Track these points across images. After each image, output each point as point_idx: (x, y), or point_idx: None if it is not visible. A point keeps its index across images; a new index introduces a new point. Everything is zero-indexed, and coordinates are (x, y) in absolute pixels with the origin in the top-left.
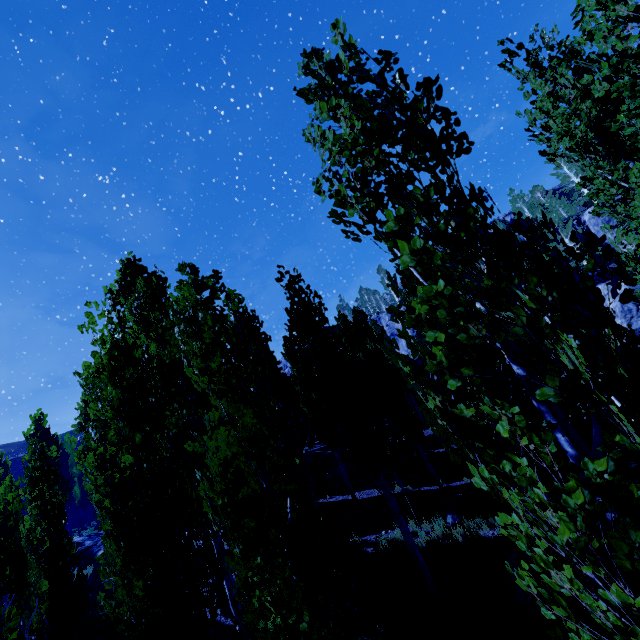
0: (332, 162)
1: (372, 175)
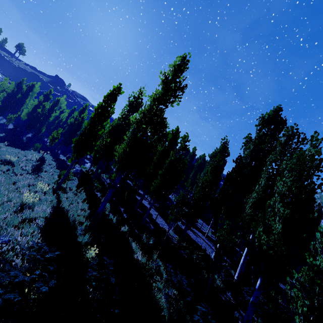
0: None
1: None
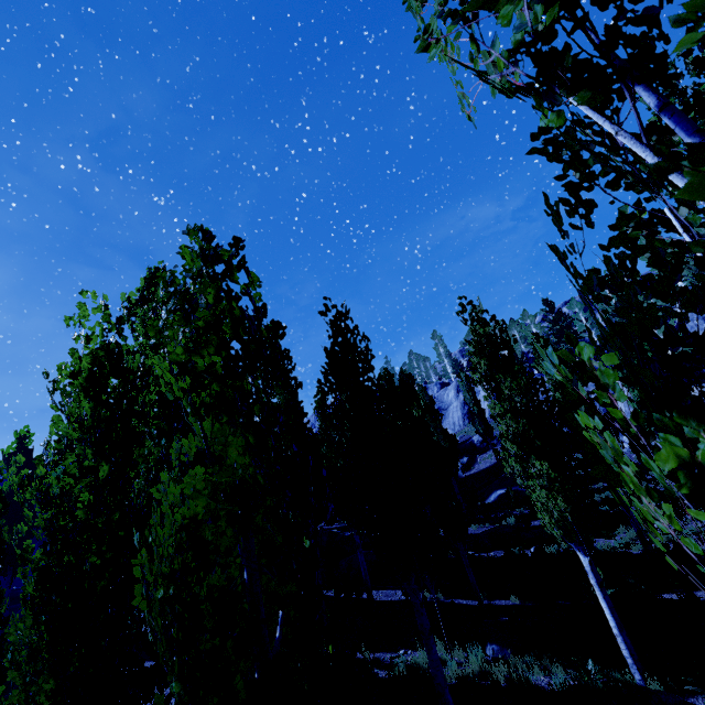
0: None
1: None
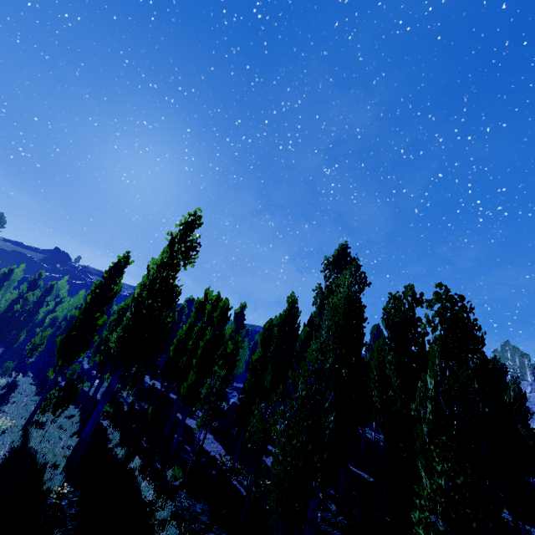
0: None
1: None
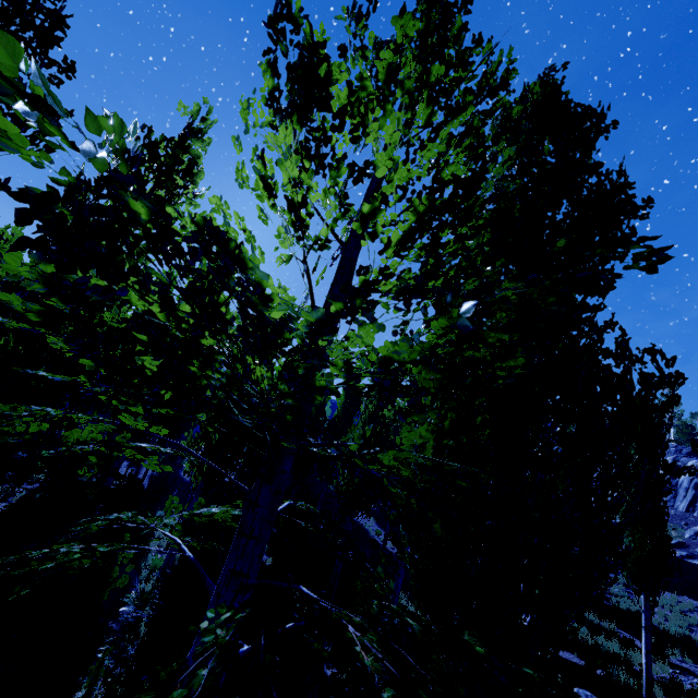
0: None
1: None
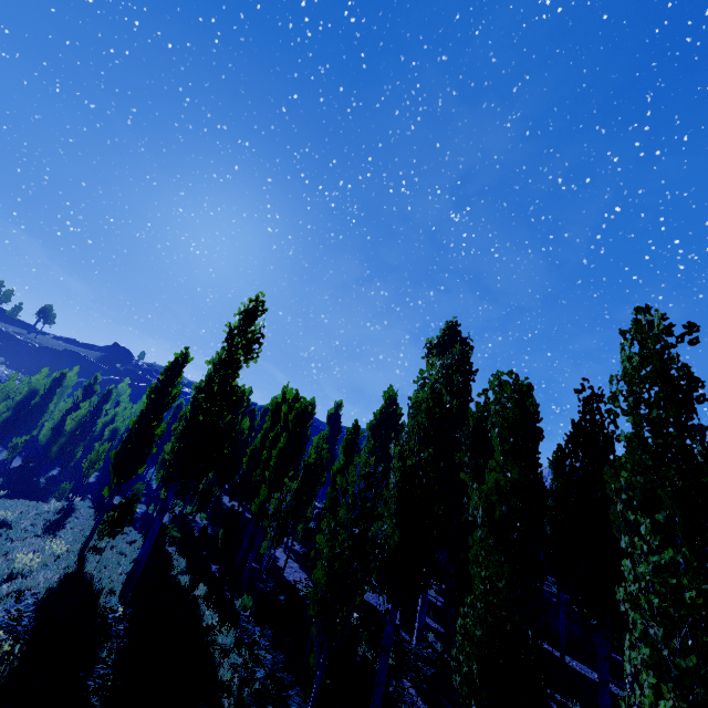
0: (623, 373)
1: (640, 391)
